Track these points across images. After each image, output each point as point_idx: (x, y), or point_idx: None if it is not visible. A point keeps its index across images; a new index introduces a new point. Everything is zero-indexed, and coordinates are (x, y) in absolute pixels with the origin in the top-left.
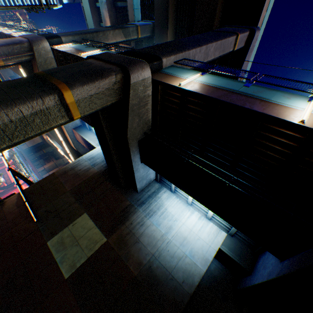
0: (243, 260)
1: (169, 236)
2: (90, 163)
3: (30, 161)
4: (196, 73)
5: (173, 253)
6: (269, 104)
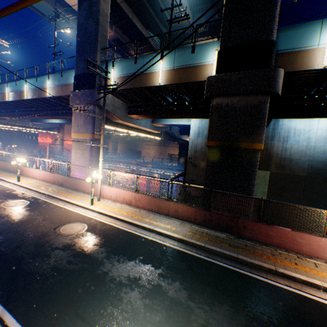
0: None
1: (312, 144)
2: (202, 139)
3: (119, 160)
4: (321, 27)
5: (322, 151)
6: None
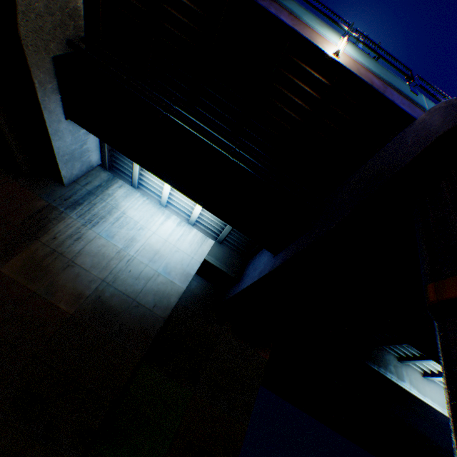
0: (232, 269)
1: (132, 252)
2: None
3: None
4: None
5: (139, 273)
6: (300, 23)
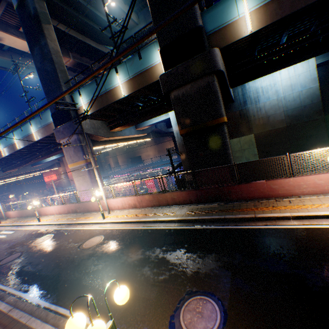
0: None
1: (281, 95)
2: None
3: (123, 171)
4: None
5: (292, 99)
6: None
